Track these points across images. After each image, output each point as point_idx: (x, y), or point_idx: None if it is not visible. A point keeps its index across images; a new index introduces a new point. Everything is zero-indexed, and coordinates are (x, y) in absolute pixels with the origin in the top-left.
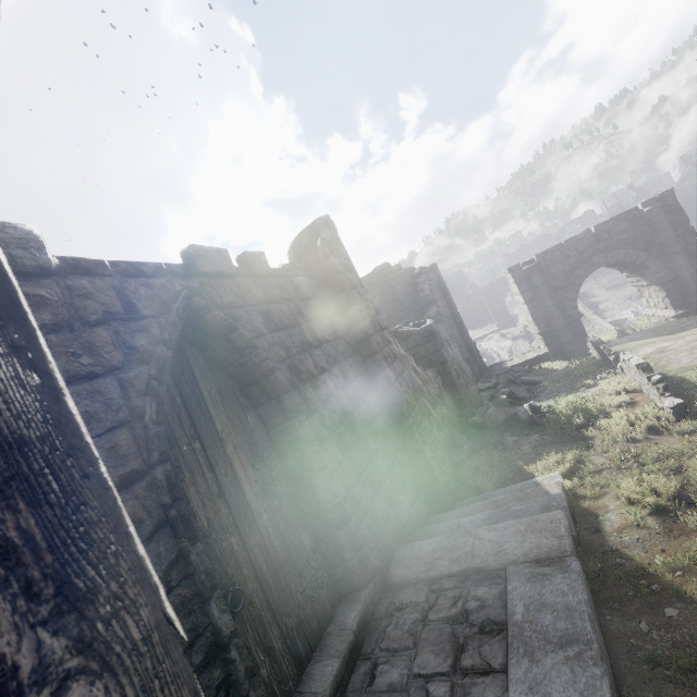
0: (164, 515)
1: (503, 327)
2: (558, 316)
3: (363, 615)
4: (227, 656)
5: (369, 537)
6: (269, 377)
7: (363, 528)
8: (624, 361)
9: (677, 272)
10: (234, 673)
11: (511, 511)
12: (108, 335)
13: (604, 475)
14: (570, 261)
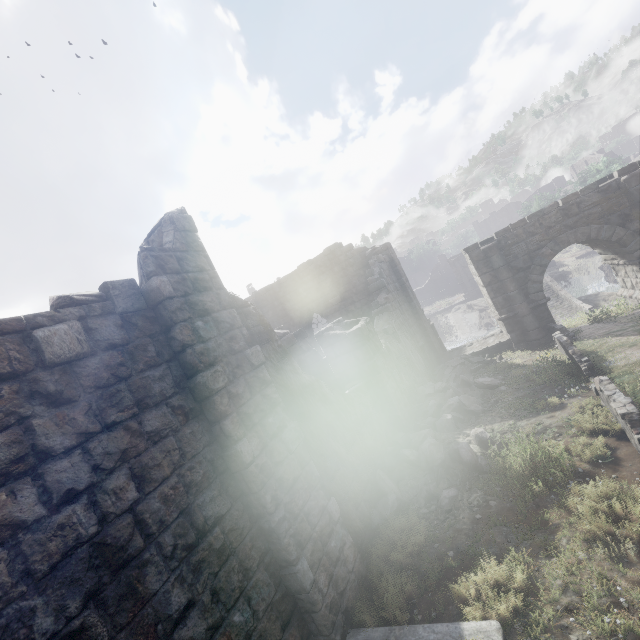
0: None
1: (471, 297)
2: (520, 300)
3: None
4: None
5: None
6: None
7: None
8: (601, 390)
9: None
10: None
11: None
12: None
13: None
14: (534, 239)
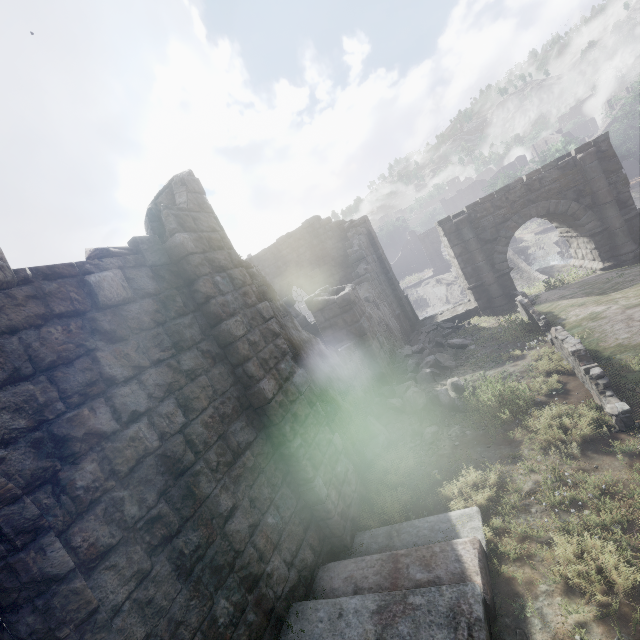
0: None
1: (439, 272)
2: (487, 270)
3: None
4: None
5: None
6: None
7: None
8: (556, 338)
9: (607, 223)
10: None
11: (407, 605)
12: None
13: (533, 515)
14: (500, 213)
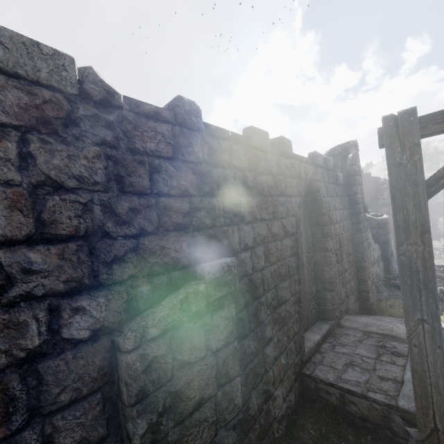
0: (296, 251)
1: None
2: None
3: (329, 329)
4: (300, 305)
5: (337, 303)
6: (322, 216)
7: (336, 298)
8: None
9: None
10: (301, 311)
11: None
12: (295, 183)
13: None
14: None
